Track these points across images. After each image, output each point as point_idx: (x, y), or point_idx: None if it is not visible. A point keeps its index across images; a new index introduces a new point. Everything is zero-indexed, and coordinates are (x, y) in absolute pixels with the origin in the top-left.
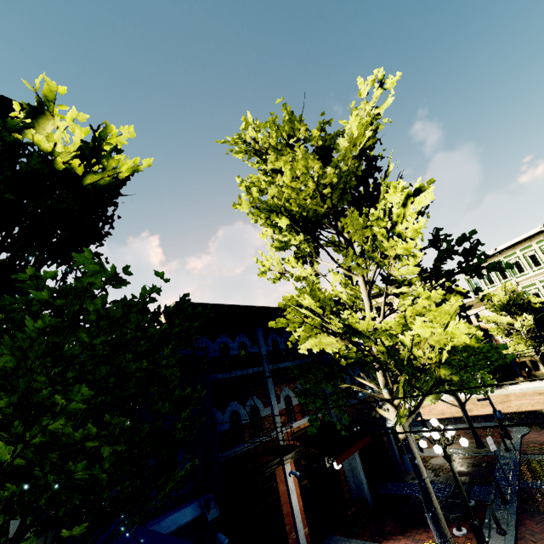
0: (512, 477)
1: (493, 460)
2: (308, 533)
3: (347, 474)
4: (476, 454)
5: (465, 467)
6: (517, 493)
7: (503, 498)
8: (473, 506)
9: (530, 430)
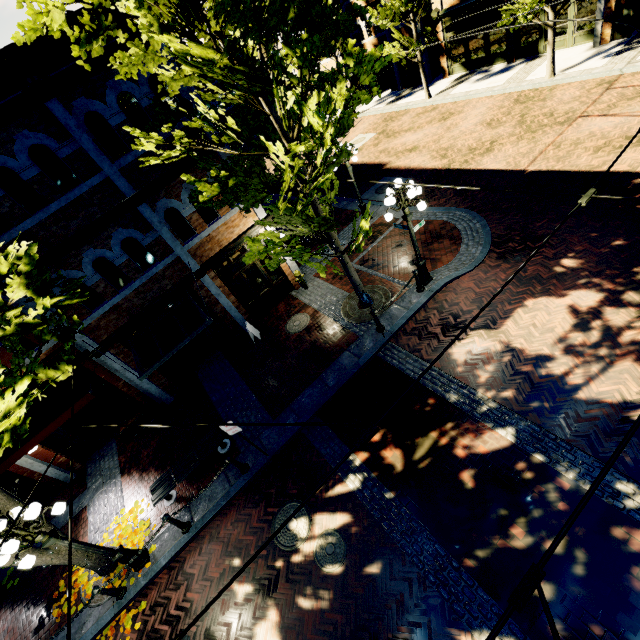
0: (309, 411)
1: (343, 348)
2: (67, 459)
3: (131, 384)
4: (343, 322)
5: (303, 352)
6: (274, 454)
7: (240, 469)
8: (224, 454)
9: (485, 260)
